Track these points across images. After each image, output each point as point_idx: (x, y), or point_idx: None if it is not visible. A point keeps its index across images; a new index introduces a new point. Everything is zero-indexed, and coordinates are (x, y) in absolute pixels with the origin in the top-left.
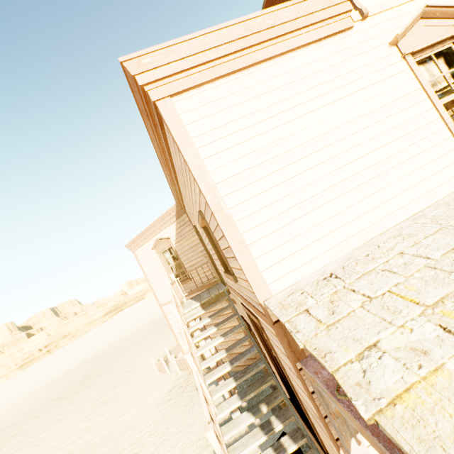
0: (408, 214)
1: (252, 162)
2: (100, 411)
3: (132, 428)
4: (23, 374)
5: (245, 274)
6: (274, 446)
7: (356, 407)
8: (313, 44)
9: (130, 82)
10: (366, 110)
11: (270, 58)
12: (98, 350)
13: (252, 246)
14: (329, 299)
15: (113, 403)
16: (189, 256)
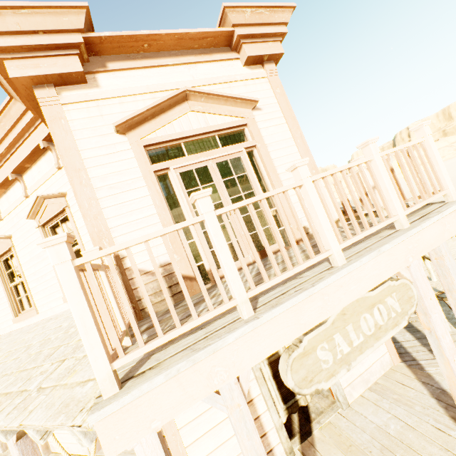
0: None
1: None
2: None
3: None
4: None
5: None
6: None
7: None
8: None
9: None
10: None
11: None
12: None
13: None
14: None
15: None
16: None
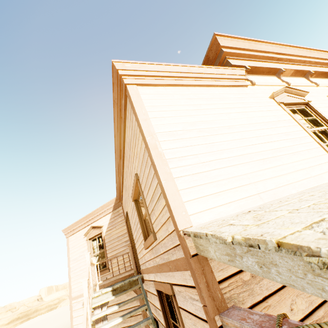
0: (305, 187)
1: (184, 127)
2: None
3: None
4: None
5: (168, 199)
6: None
7: None
8: (226, 87)
9: (114, 76)
10: (261, 121)
11: (200, 85)
12: None
13: (178, 180)
14: (252, 217)
15: None
16: (114, 245)
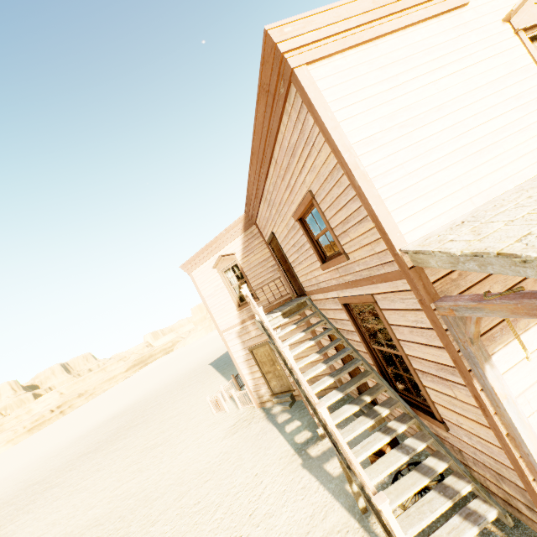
0: (525, 178)
1: (382, 126)
2: (150, 453)
3: (196, 461)
4: (34, 438)
5: (382, 224)
6: (381, 430)
7: (527, 255)
8: (432, 19)
9: (266, 52)
10: (483, 82)
11: (393, 31)
12: (127, 403)
13: (386, 201)
14: (470, 231)
15: (165, 445)
16: (257, 273)
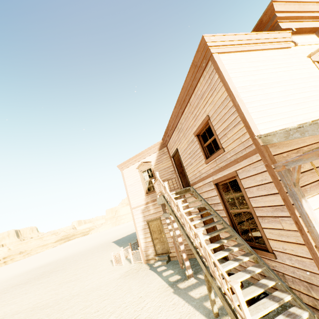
0: None
1: (250, 83)
2: (65, 285)
3: (98, 289)
4: None
5: (248, 123)
6: (232, 260)
7: None
8: (275, 50)
9: (200, 46)
10: (298, 77)
11: (257, 50)
12: (52, 260)
13: (251, 114)
14: None
15: (77, 281)
16: (161, 174)
